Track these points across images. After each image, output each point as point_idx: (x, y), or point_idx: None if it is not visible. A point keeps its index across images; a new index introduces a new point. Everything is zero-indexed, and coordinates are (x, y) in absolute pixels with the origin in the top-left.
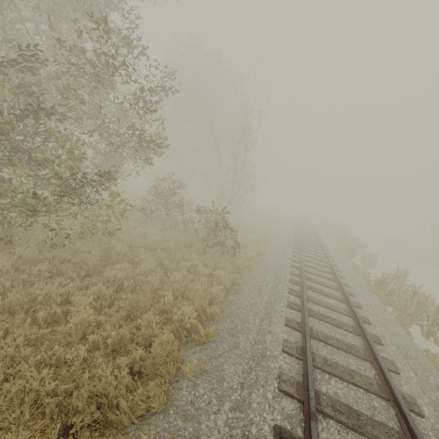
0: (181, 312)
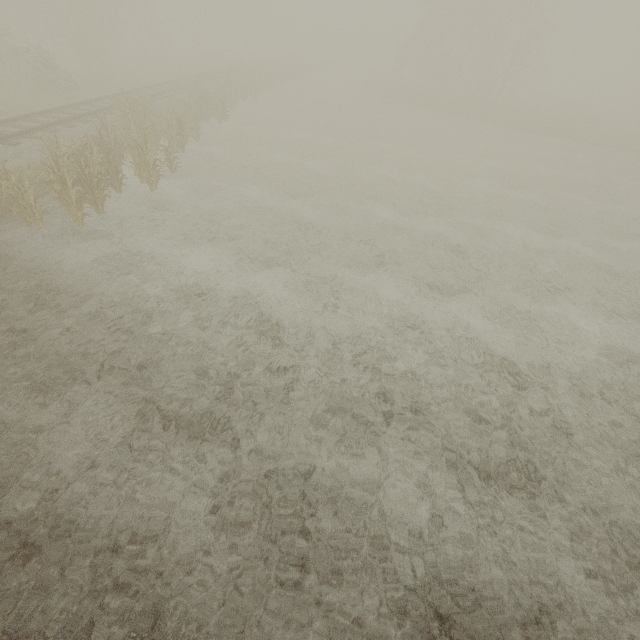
0: None
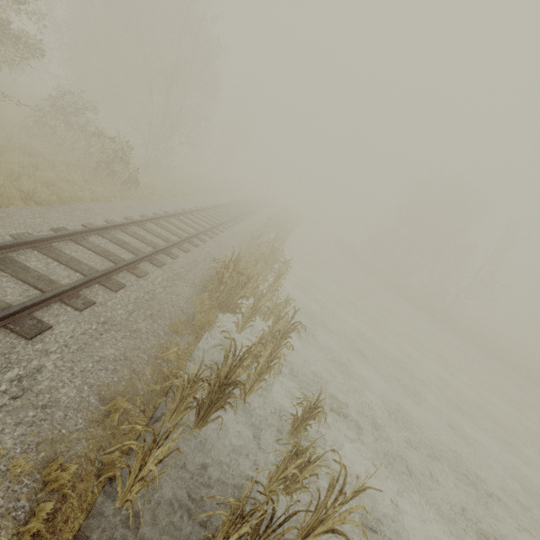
0: (33, 188)
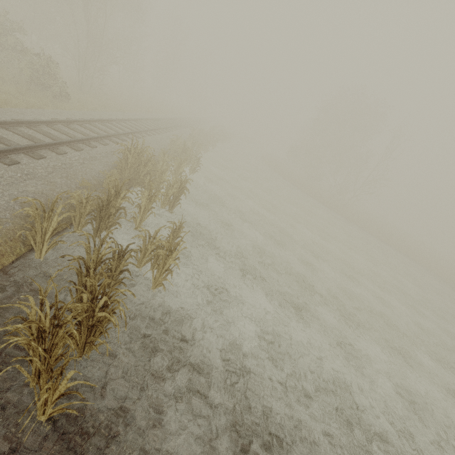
0: None
